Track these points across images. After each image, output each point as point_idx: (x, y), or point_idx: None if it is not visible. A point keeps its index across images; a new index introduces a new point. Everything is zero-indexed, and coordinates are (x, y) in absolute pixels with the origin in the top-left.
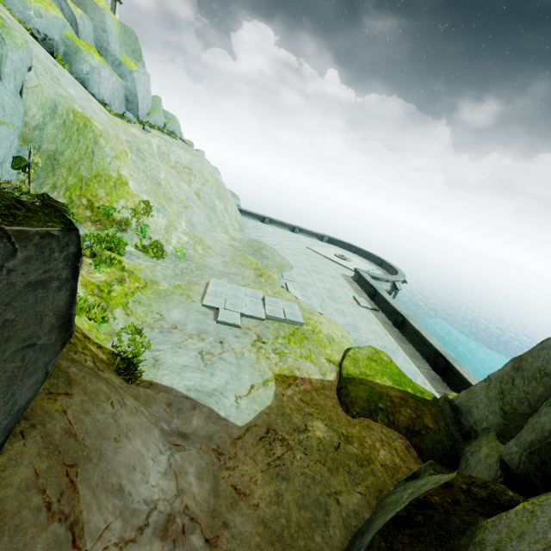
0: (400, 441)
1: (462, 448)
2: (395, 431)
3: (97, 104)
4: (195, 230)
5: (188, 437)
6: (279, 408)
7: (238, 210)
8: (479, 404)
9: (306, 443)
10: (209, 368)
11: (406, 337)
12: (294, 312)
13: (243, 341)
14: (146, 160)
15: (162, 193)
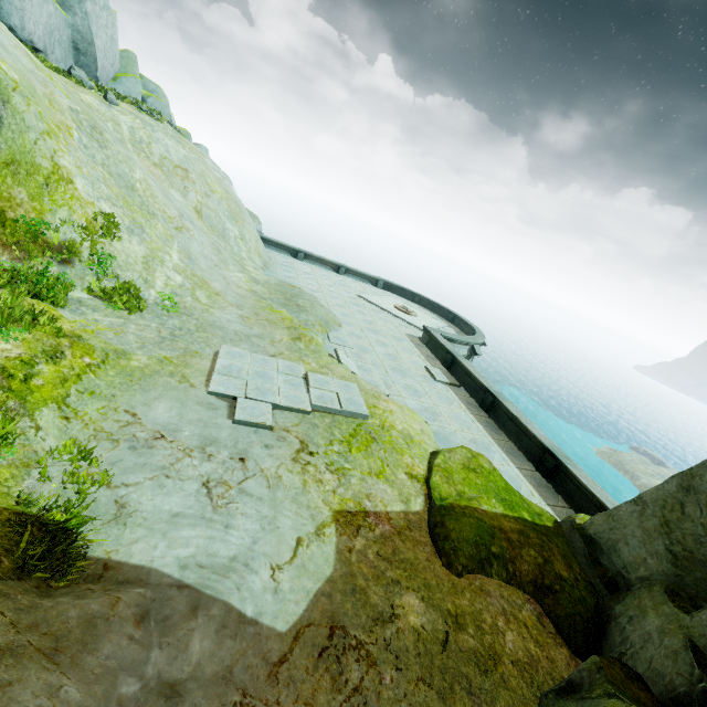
0: (528, 607)
1: (609, 605)
2: (519, 590)
3: (12, 37)
4: (195, 265)
5: (183, 694)
6: (346, 579)
7: (259, 238)
8: (630, 538)
9: (397, 645)
10: (222, 513)
11: (498, 425)
12: (352, 397)
13: (278, 453)
14: (108, 146)
15: (137, 203)
